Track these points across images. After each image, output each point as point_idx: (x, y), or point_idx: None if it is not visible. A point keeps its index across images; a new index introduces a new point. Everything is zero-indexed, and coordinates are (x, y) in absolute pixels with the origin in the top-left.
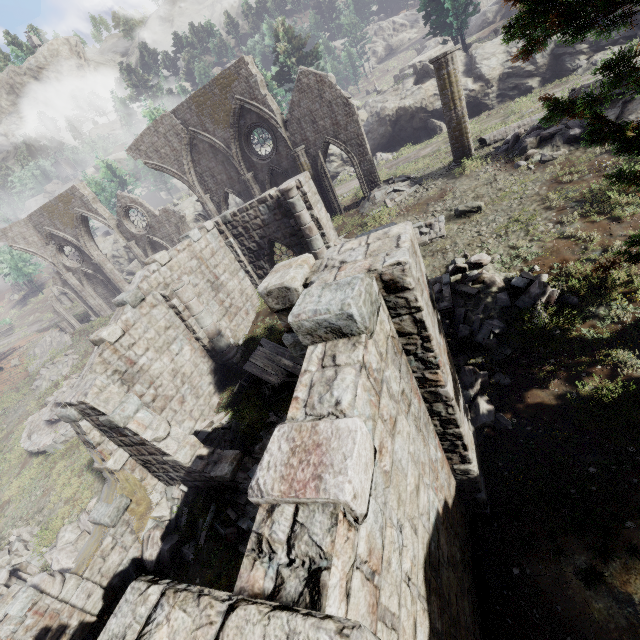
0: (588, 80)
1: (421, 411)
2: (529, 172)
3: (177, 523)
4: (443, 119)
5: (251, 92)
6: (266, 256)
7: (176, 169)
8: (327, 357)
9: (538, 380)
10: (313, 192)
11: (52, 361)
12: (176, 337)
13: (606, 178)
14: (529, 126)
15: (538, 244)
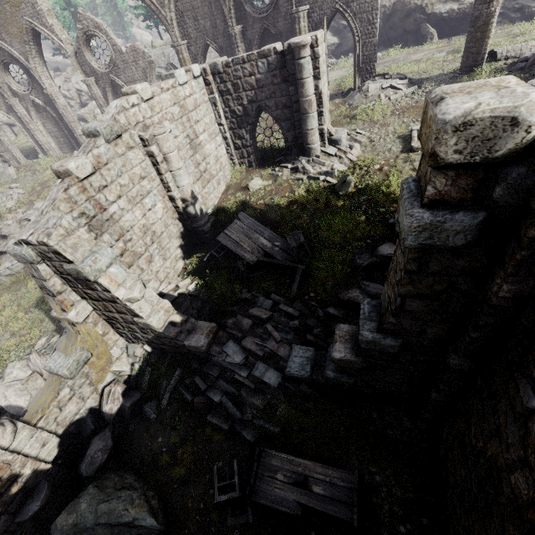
0: None
1: None
2: None
3: (137, 380)
4: (437, 27)
5: None
6: (249, 125)
7: None
8: None
9: None
10: (323, 59)
11: None
12: (150, 190)
13: None
14: None
15: None
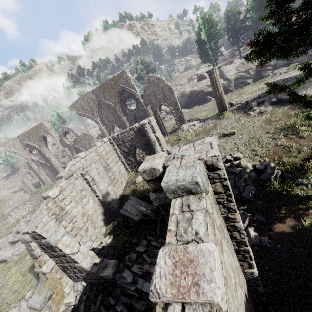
0: (274, 80)
1: (227, 236)
2: (255, 117)
3: (78, 307)
4: (211, 95)
5: (127, 83)
6: (132, 154)
7: (91, 115)
8: (184, 205)
9: (279, 218)
10: (155, 125)
11: (17, 208)
12: (86, 195)
13: (302, 117)
14: (251, 98)
15: (265, 149)
